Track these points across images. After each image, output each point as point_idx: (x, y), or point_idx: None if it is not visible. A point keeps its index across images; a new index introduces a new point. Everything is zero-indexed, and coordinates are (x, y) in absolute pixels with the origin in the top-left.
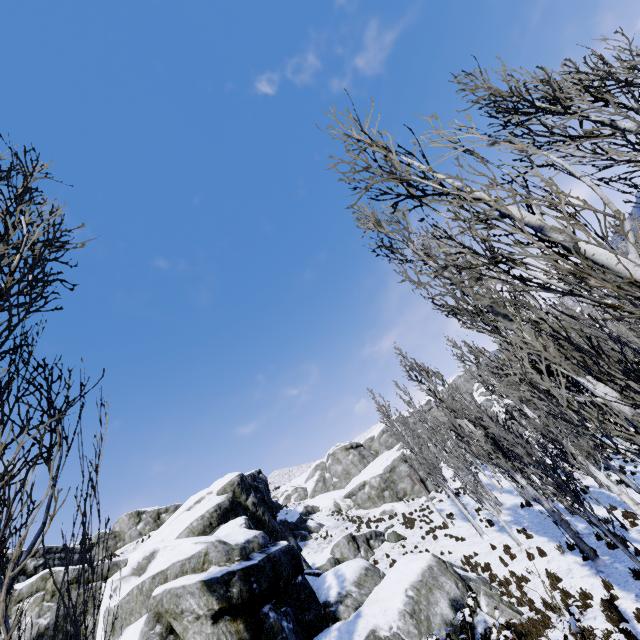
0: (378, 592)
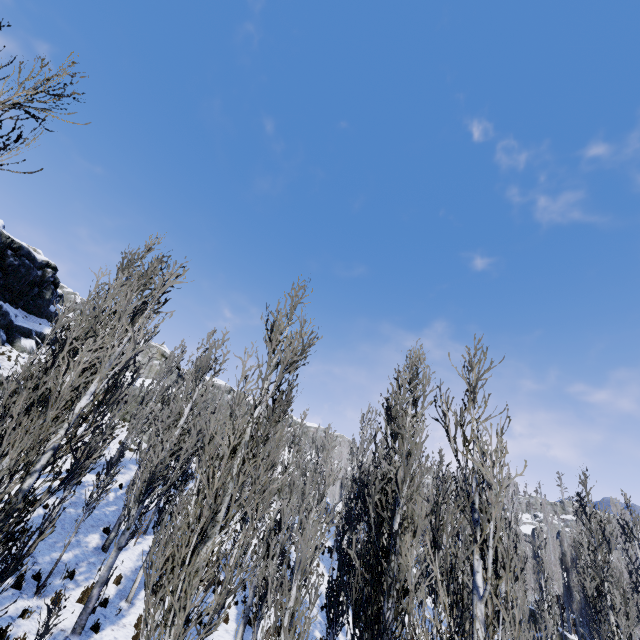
0: None
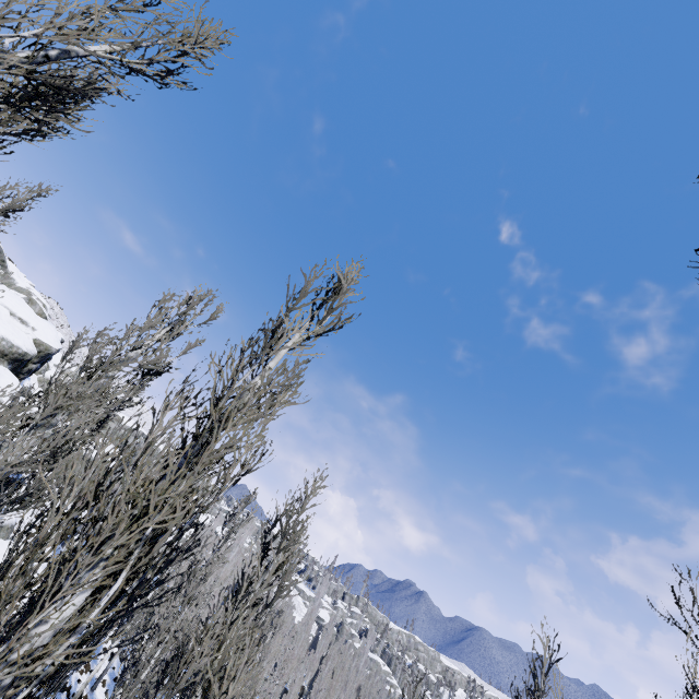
0: None
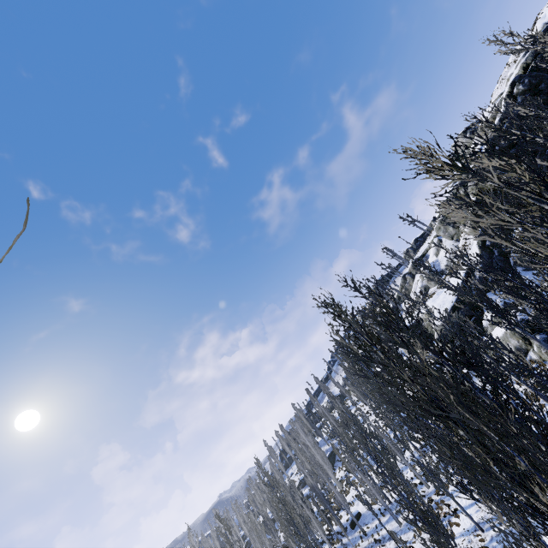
0: (495, 331)
